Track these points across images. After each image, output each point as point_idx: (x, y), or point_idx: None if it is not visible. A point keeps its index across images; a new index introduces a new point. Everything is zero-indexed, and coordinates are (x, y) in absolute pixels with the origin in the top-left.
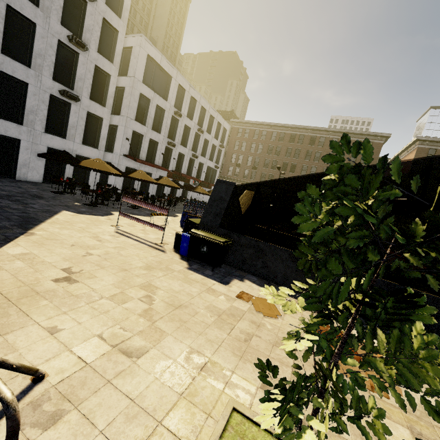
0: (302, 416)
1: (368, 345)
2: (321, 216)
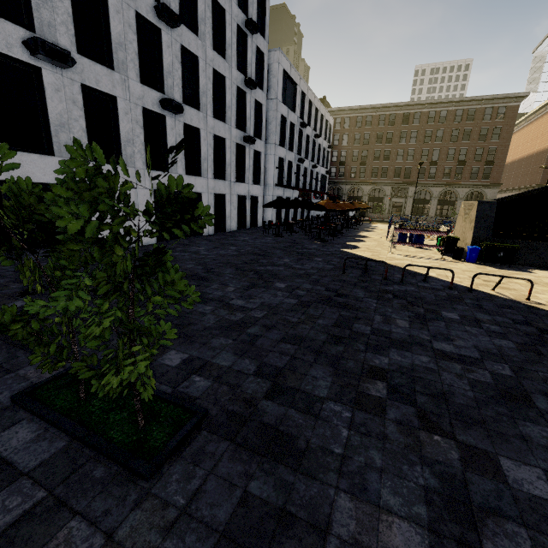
0: None
1: None
2: None
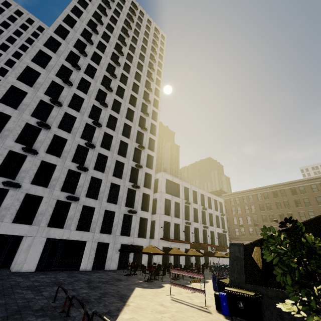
0: None
1: None
2: (272, 254)
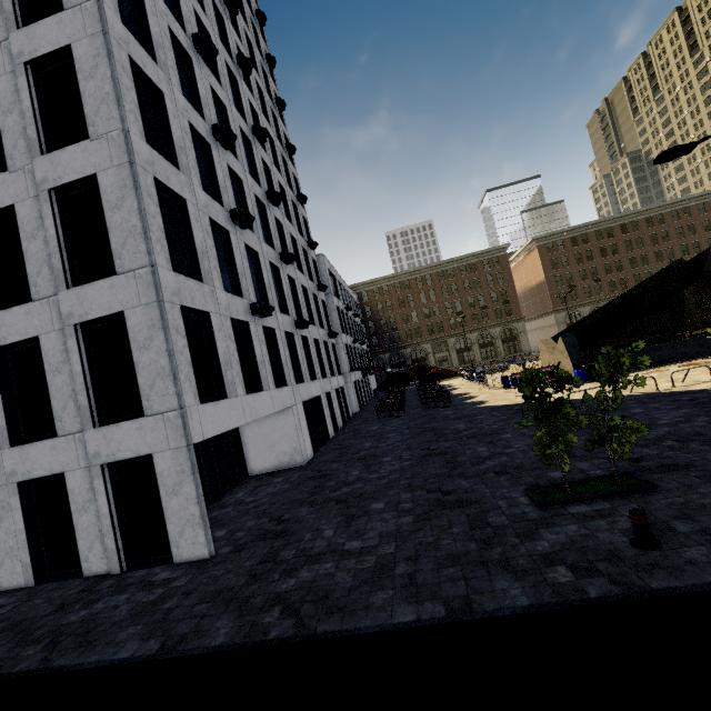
0: None
1: None
2: None
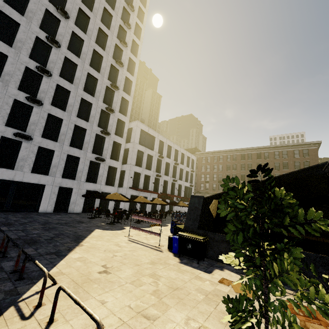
0: (244, 315)
1: (272, 272)
2: (229, 208)
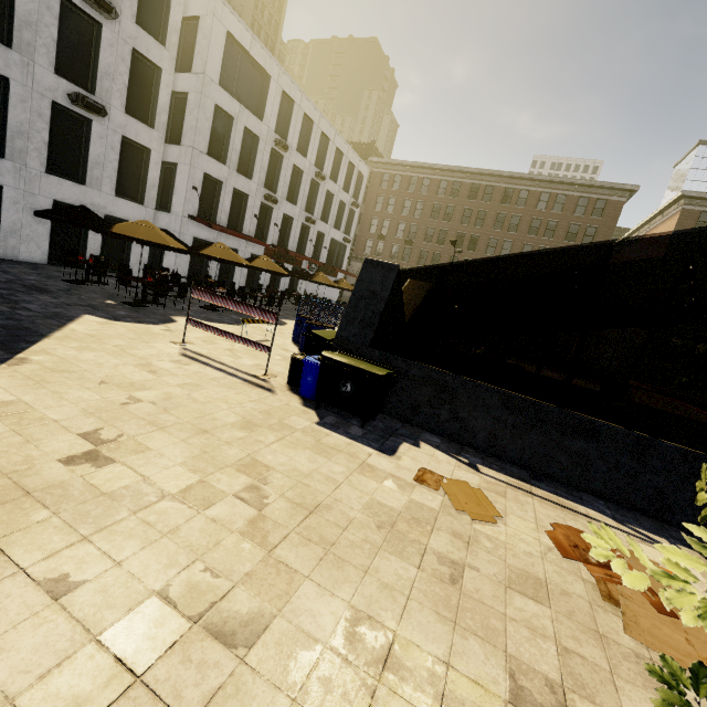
0: None
1: None
2: None
